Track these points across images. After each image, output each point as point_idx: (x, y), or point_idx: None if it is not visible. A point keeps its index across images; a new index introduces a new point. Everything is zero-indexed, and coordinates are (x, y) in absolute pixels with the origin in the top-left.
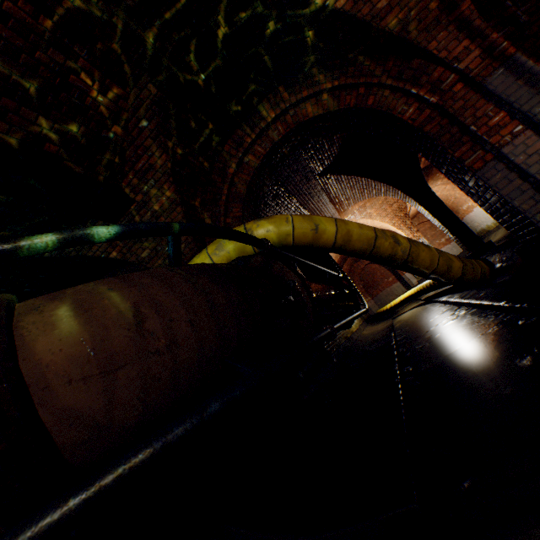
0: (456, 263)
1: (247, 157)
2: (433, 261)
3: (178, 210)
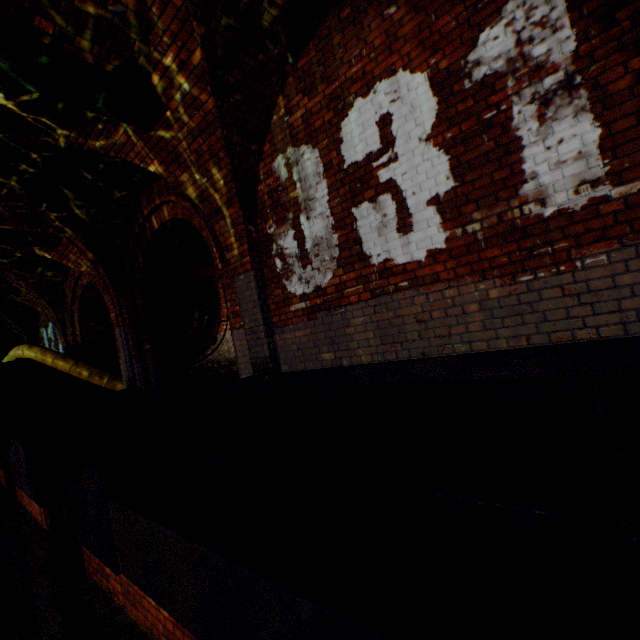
0: (120, 388)
1: (81, 281)
2: (103, 385)
3: (44, 300)
